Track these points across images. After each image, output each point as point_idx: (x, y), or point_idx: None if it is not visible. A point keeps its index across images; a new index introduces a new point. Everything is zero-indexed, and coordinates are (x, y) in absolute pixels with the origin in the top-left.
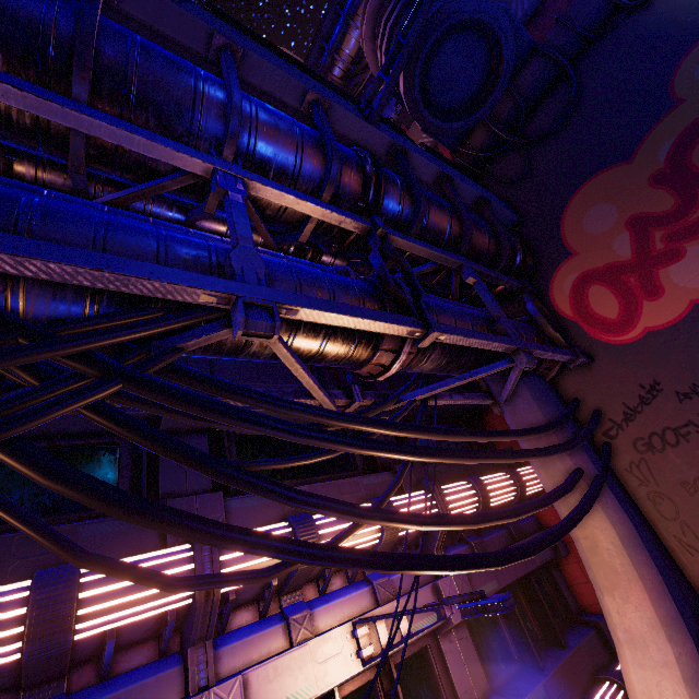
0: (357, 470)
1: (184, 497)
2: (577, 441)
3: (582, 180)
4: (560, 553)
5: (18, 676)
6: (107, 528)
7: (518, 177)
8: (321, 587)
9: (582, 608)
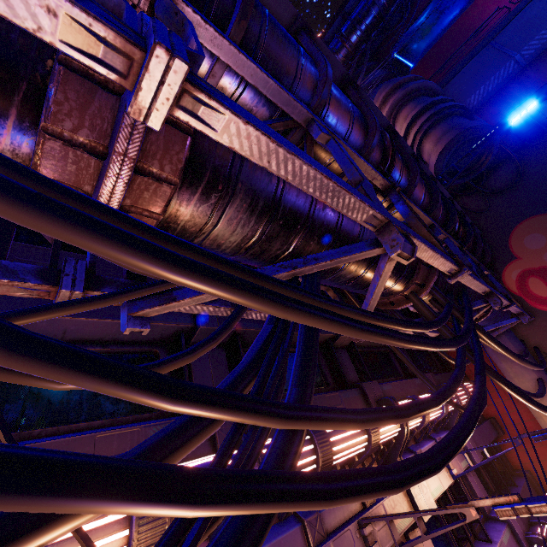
0: (401, 376)
1: (367, 382)
2: (545, 363)
3: (523, 218)
4: (501, 433)
5: (349, 463)
6: (348, 395)
7: (478, 209)
8: (417, 438)
9: (514, 467)
